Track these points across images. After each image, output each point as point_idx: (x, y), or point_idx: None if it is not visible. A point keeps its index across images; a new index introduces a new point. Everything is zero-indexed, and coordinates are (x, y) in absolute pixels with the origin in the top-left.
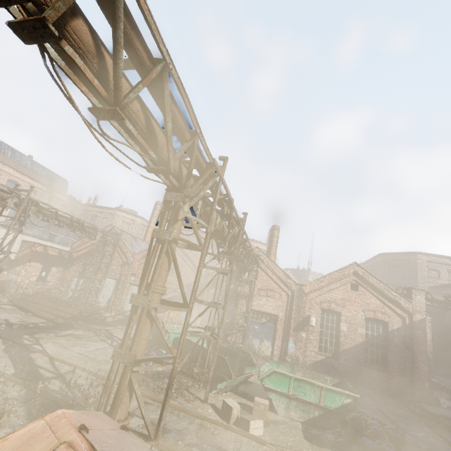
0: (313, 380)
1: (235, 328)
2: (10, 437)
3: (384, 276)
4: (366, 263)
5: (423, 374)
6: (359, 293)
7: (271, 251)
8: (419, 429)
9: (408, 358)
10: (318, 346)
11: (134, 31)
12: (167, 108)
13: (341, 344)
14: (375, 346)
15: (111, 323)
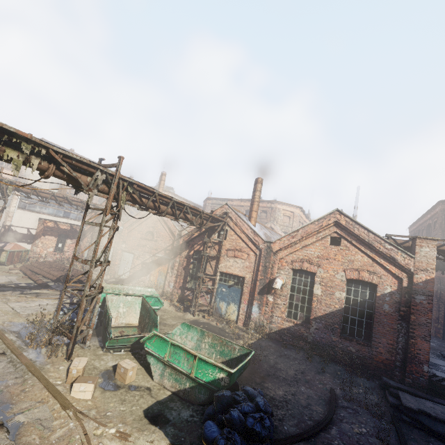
0: (188, 347)
1: (197, 291)
2: None
3: (443, 230)
4: (424, 217)
5: (421, 354)
6: (341, 248)
7: (253, 207)
8: (369, 423)
9: (402, 331)
10: (286, 311)
11: None
12: None
13: (313, 311)
14: (357, 314)
15: None
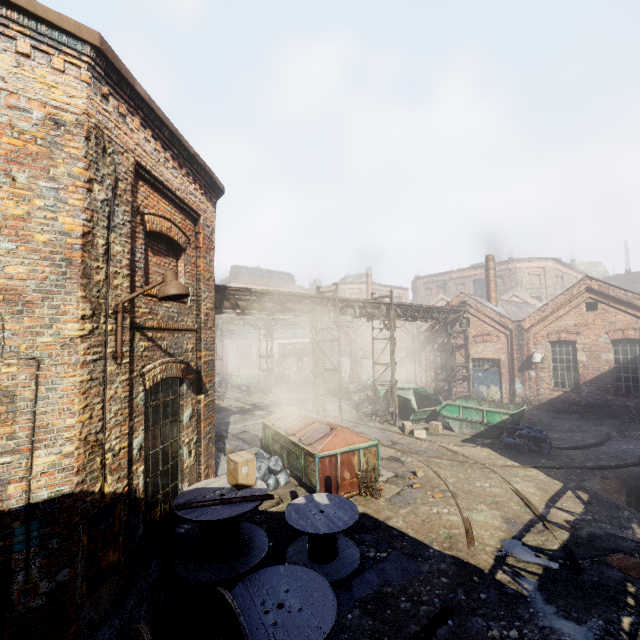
0: (475, 406)
1: (454, 379)
2: (282, 411)
3: None
4: None
5: None
6: (599, 312)
7: (490, 288)
8: (638, 445)
9: None
10: (552, 382)
11: (265, 295)
12: (286, 302)
13: (581, 377)
14: (630, 371)
15: (353, 392)
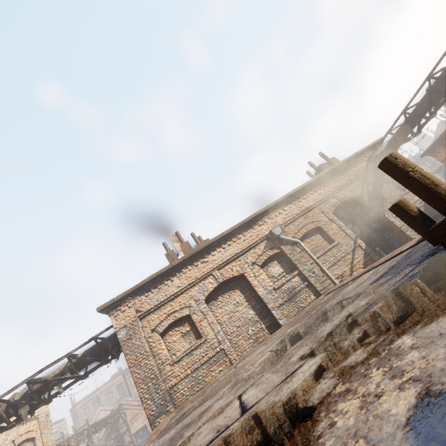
0: None
1: None
2: None
3: None
4: None
5: None
6: None
7: (130, 389)
8: None
9: None
10: None
11: None
12: None
13: None
14: None
15: None
